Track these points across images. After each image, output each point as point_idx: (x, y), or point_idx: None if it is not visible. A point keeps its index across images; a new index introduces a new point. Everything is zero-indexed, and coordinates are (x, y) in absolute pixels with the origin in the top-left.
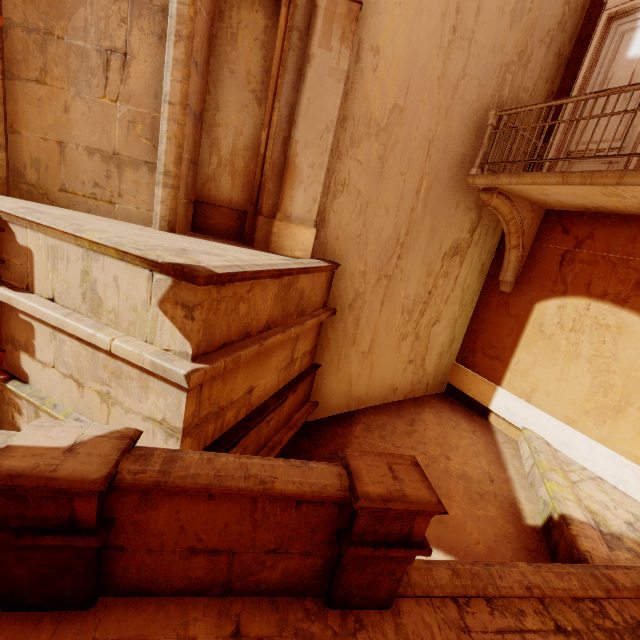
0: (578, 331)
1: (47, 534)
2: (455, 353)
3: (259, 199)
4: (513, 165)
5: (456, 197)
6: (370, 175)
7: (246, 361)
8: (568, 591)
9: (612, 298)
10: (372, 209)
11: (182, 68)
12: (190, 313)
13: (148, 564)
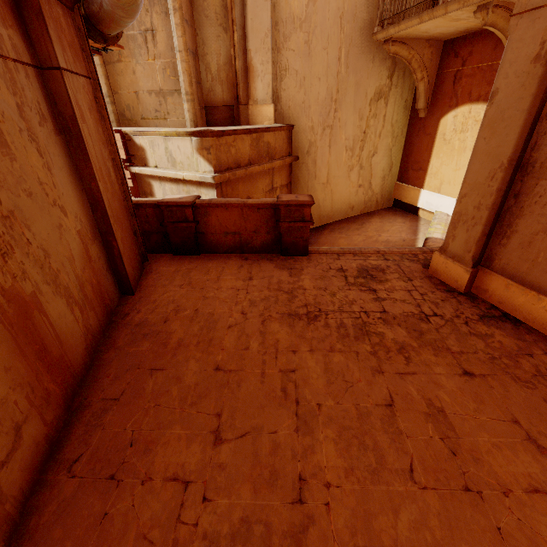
0: (465, 131)
1: (181, 222)
2: (395, 175)
3: (238, 95)
4: (412, 12)
5: (371, 53)
6: (302, 57)
7: (242, 181)
8: (400, 252)
9: (483, 98)
10: (308, 81)
11: (180, 28)
12: (209, 151)
13: (213, 240)
